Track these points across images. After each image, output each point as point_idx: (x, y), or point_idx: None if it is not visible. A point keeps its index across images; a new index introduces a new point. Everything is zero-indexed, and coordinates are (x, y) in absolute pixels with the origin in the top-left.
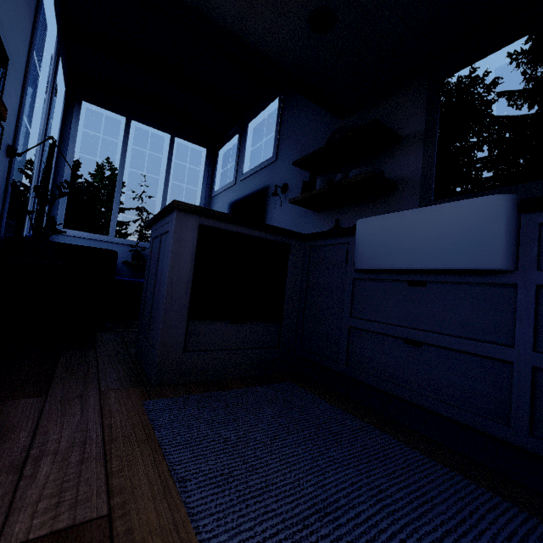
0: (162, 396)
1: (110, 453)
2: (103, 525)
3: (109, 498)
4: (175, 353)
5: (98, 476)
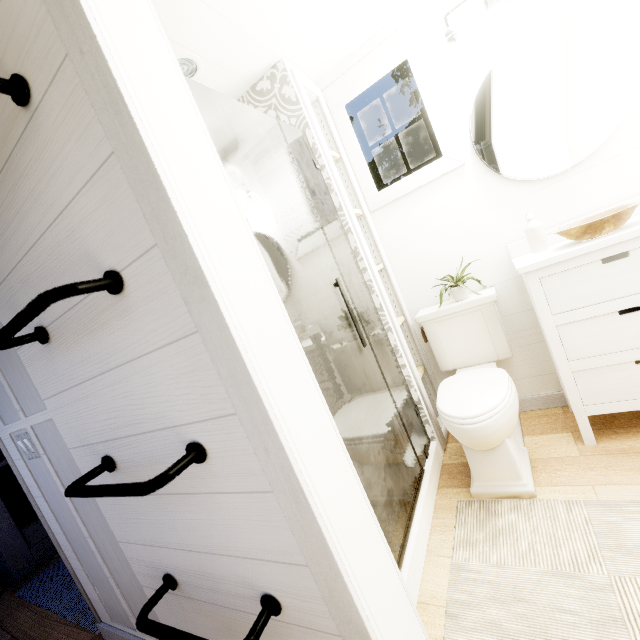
0: (28, 582)
1: (4, 625)
2: (11, 639)
3: (10, 634)
4: (23, 554)
5: (1, 634)
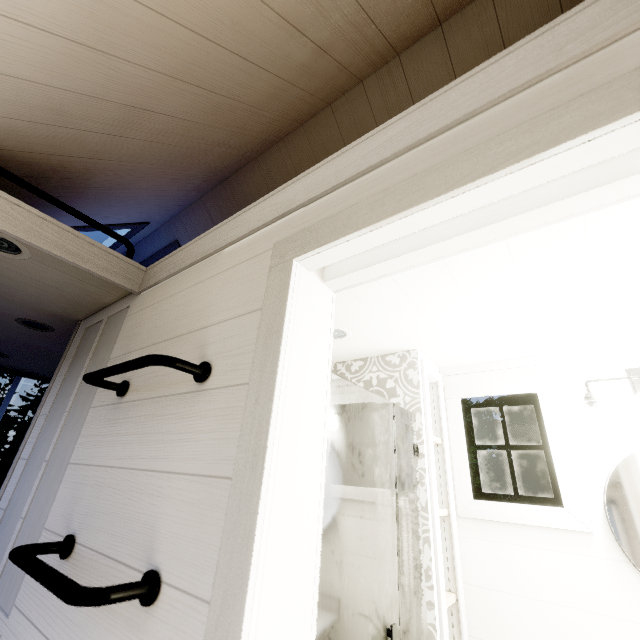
0: None
1: None
2: None
3: None
4: None
5: None
